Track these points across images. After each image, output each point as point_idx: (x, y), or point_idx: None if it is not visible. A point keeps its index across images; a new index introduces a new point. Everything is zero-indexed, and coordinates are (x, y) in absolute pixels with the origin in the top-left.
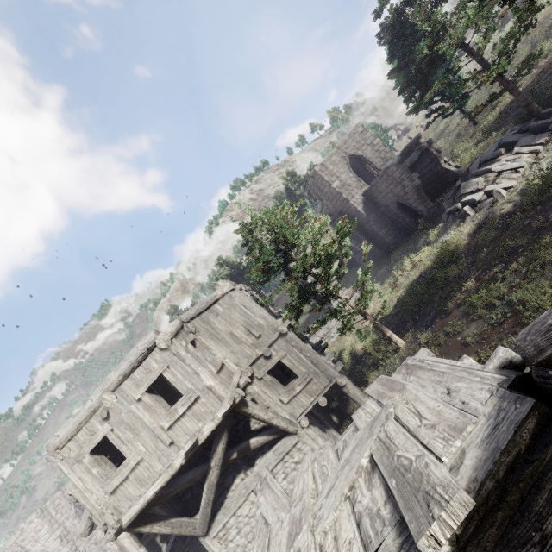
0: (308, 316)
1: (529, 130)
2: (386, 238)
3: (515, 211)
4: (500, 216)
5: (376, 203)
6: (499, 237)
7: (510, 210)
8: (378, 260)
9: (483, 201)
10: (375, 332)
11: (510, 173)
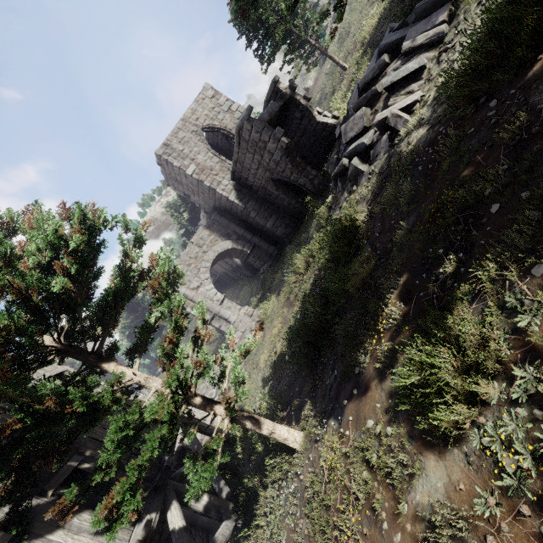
0: (216, 344)
1: (416, 17)
2: (277, 230)
3: (439, 134)
4: (412, 152)
5: (250, 186)
6: (424, 191)
7: (427, 137)
8: (275, 260)
9: (376, 143)
10: (273, 383)
11: (406, 85)
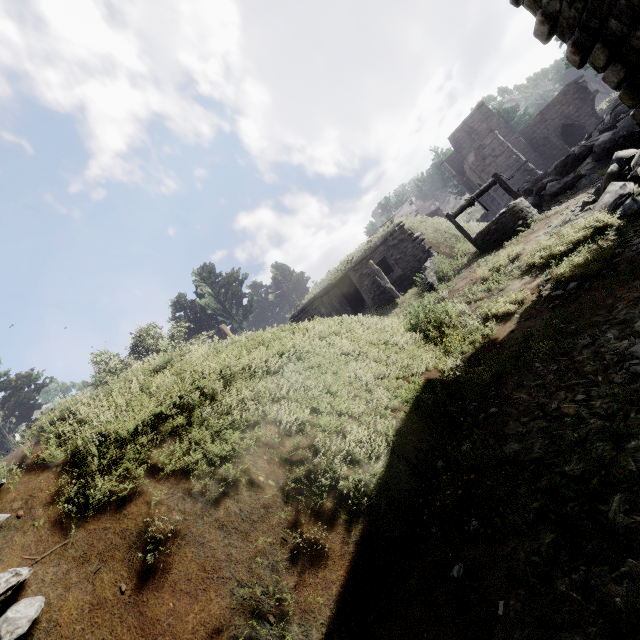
0: None
1: None
2: (542, 168)
3: None
4: None
5: (531, 140)
6: None
7: None
8: None
9: None
10: None
11: None
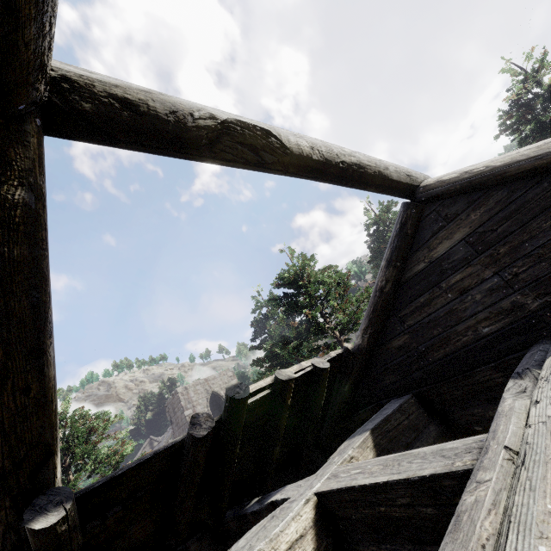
0: None
1: None
2: None
3: None
4: None
5: None
6: None
7: None
8: None
9: None
10: None
11: None
